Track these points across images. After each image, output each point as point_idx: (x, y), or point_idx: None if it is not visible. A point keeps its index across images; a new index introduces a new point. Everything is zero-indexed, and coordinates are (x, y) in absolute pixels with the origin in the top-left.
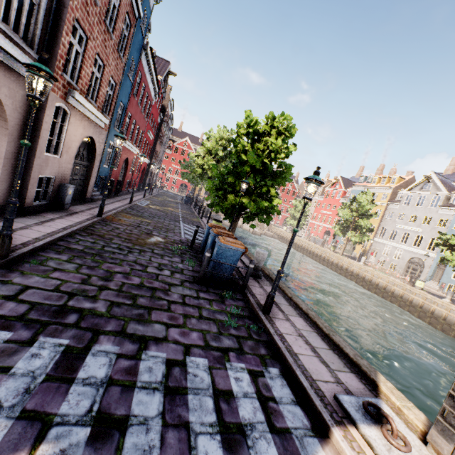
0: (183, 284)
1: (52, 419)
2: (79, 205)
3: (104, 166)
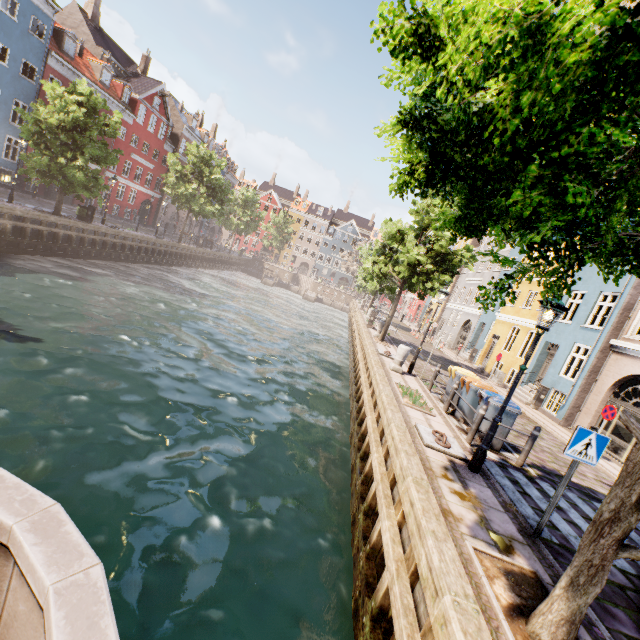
0: None
1: None
2: None
3: (6, 159)
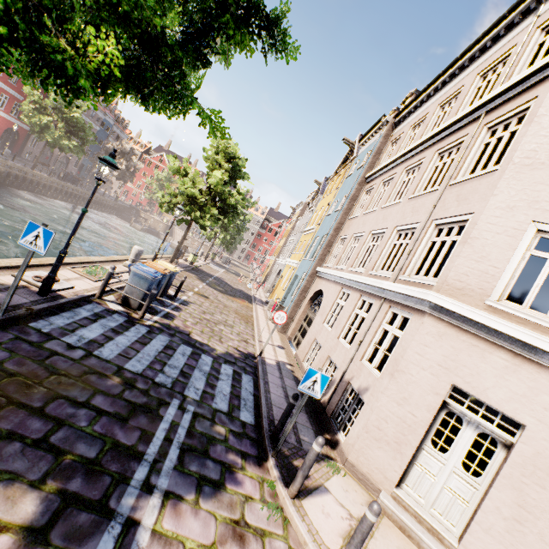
0: None
1: None
2: None
3: None
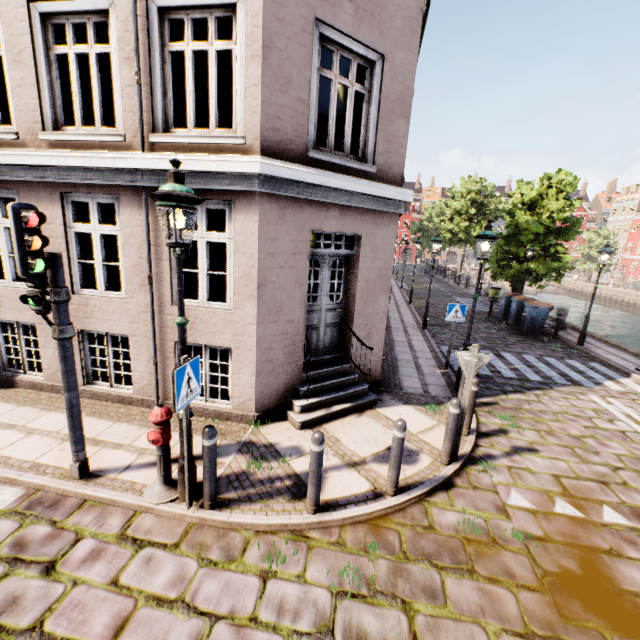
0: (510, 335)
1: (511, 363)
2: None
3: None
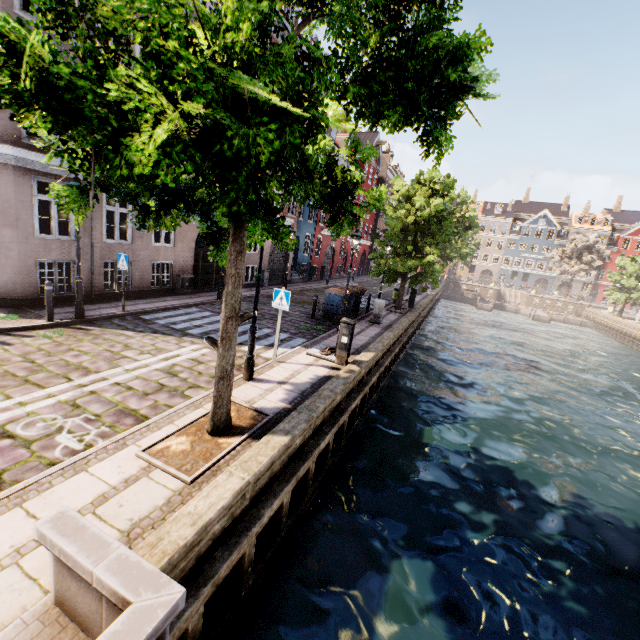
0: (301, 317)
1: (214, 324)
2: (277, 285)
3: (303, 255)
